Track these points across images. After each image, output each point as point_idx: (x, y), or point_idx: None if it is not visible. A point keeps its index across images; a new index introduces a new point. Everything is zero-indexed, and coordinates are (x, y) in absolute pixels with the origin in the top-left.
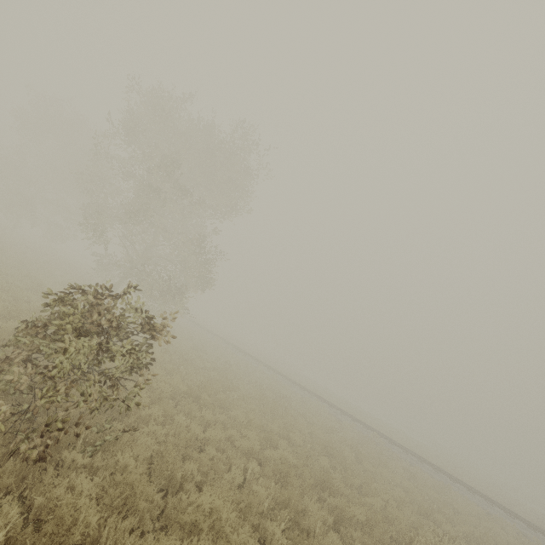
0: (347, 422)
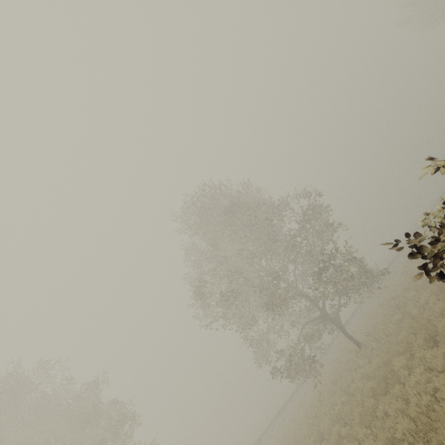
0: (407, 249)
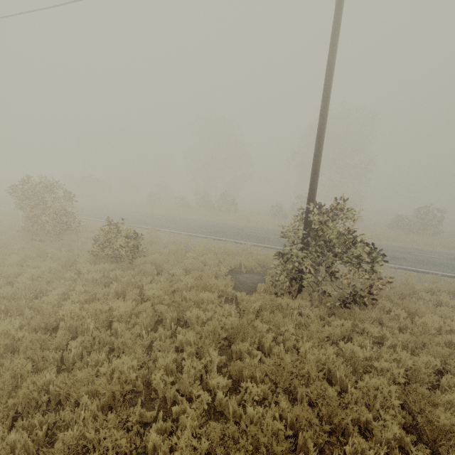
0: None
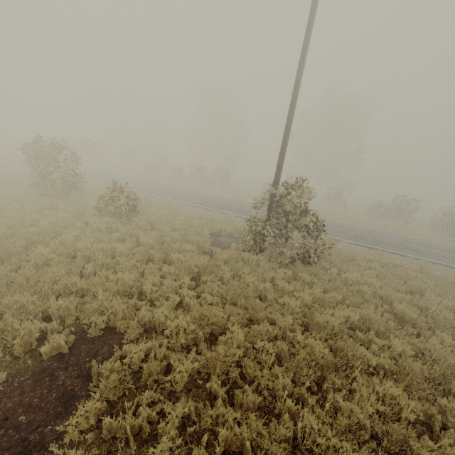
0: None
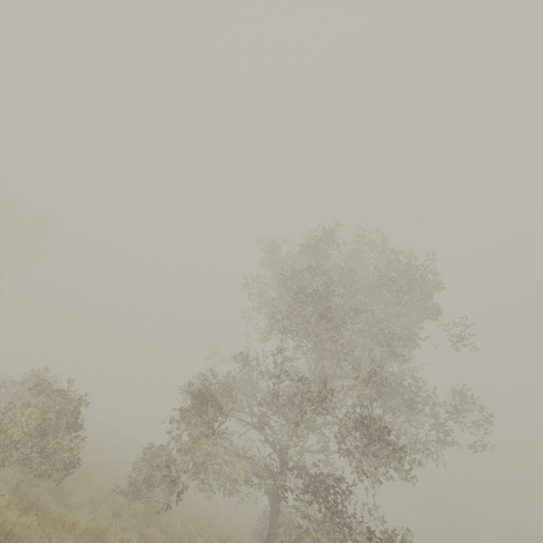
0: None
